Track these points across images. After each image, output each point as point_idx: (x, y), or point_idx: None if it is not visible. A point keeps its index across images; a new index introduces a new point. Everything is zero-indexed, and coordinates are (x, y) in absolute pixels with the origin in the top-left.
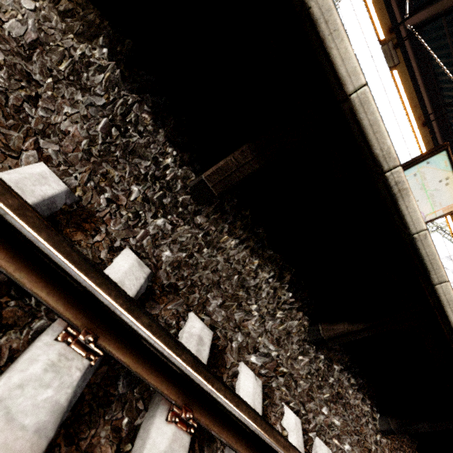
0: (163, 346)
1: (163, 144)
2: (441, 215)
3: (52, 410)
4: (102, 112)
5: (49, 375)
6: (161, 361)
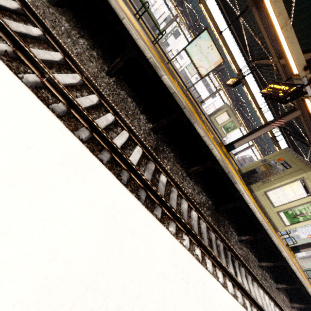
0: None
1: None
2: (214, 68)
3: None
4: None
5: None
6: None
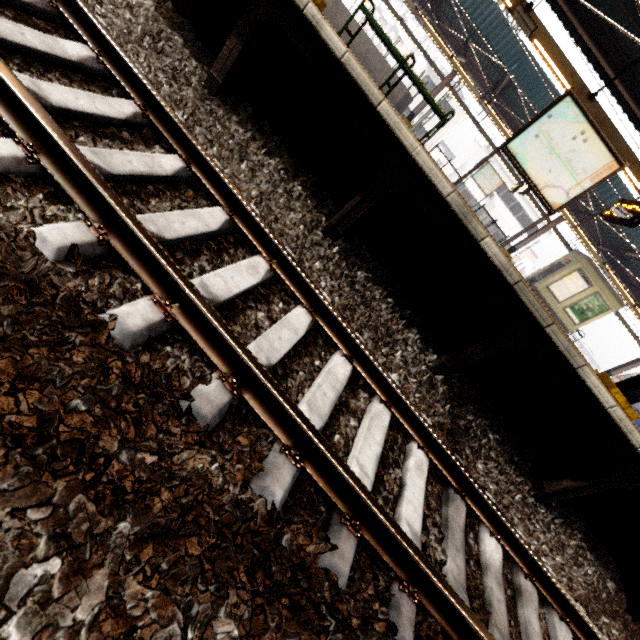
0: (129, 62)
1: (189, 58)
2: (590, 187)
3: (78, 55)
4: (144, 29)
5: (79, 47)
6: (133, 81)
